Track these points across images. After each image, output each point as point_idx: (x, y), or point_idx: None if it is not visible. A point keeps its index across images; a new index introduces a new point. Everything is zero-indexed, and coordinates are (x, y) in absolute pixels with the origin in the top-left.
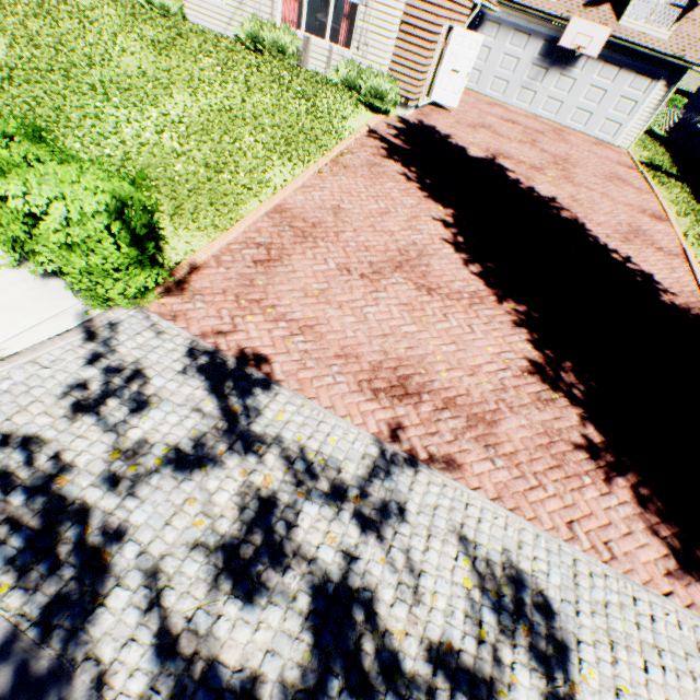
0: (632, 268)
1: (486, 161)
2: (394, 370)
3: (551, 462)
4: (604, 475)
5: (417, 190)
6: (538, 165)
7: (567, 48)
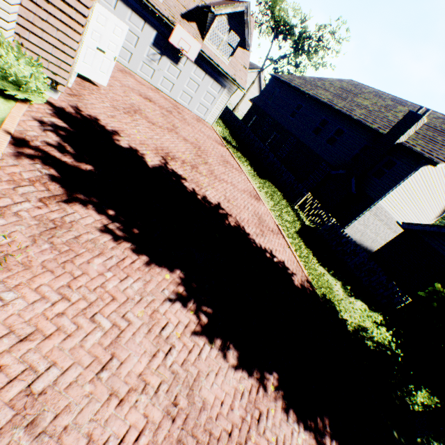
0: (278, 262)
1: (164, 169)
2: None
3: None
4: None
5: (133, 256)
6: (193, 161)
7: (175, 46)
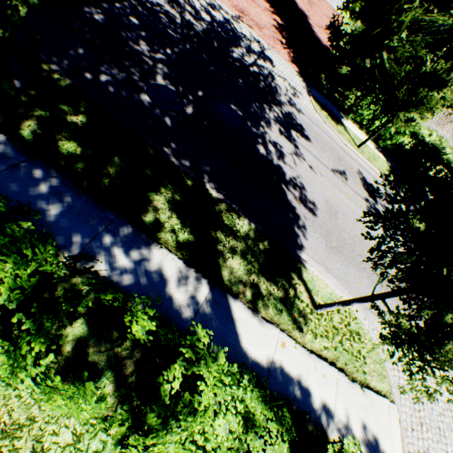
0: (315, 32)
1: None
2: (241, 9)
3: (272, 40)
4: (283, 48)
5: None
6: None
7: None
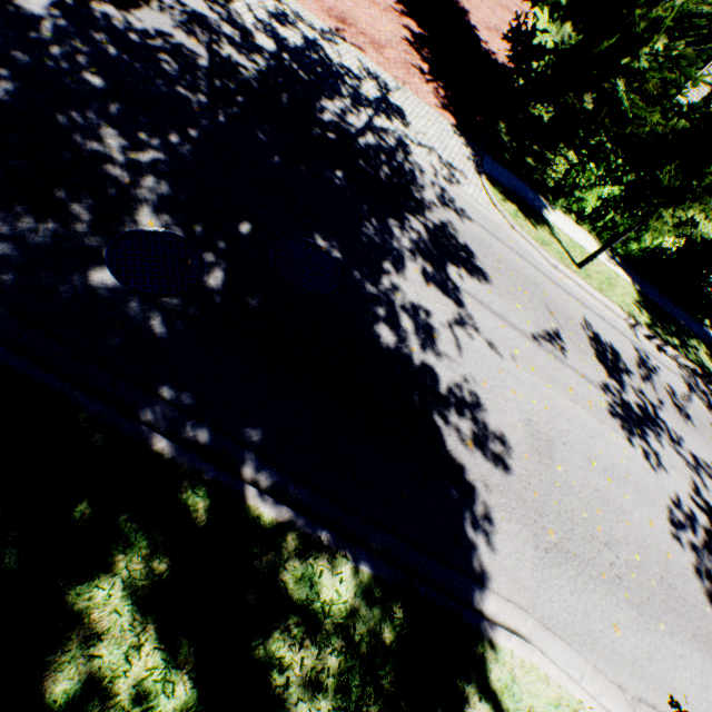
0: (483, 40)
1: None
2: (340, 15)
3: (404, 68)
4: (425, 81)
5: None
6: None
7: None
